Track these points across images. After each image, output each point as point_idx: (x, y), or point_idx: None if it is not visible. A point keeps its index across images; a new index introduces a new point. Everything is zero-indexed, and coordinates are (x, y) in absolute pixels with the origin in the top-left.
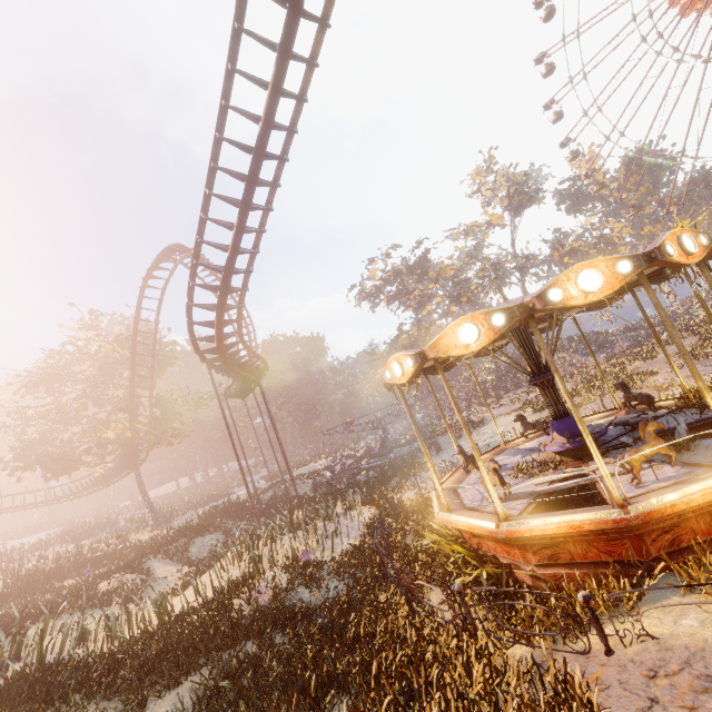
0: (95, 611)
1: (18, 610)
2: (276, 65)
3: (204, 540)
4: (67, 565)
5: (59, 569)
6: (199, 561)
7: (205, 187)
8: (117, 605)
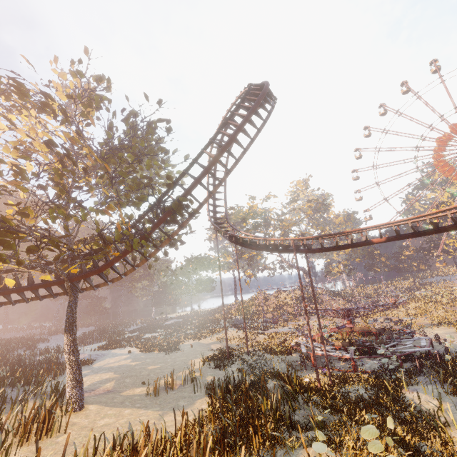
0: None
1: None
2: None
3: None
4: None
5: None
6: None
7: None
8: None
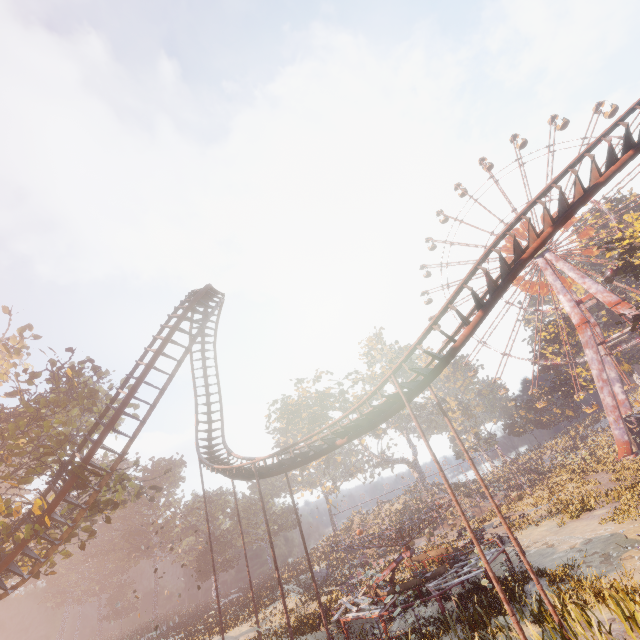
0: None
1: None
2: (634, 151)
3: None
4: None
5: None
6: None
7: (536, 199)
8: None
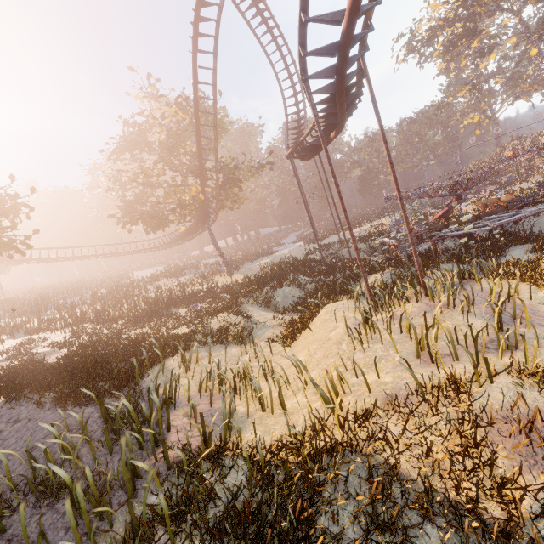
0: (216, 347)
1: (154, 331)
2: None
3: (284, 291)
4: (177, 297)
5: (172, 299)
6: (286, 310)
7: None
8: (233, 344)
